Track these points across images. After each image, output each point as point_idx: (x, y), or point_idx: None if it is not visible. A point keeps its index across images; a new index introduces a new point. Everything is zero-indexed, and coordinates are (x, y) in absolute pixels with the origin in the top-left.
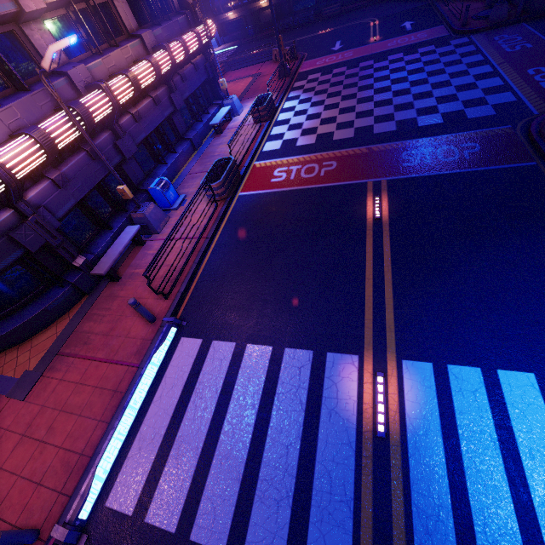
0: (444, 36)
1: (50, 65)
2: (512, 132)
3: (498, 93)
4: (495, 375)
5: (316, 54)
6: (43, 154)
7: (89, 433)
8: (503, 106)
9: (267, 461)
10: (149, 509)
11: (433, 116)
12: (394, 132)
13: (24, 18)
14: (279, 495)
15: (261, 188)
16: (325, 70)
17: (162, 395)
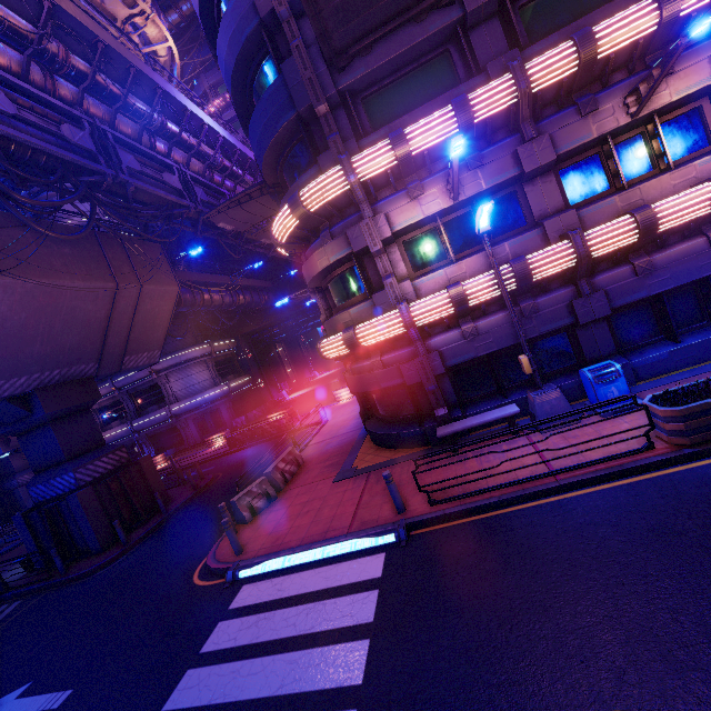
0: None
1: (479, 230)
2: None
3: None
4: None
5: None
6: (451, 307)
7: (296, 537)
8: None
9: None
10: (226, 620)
11: None
12: None
13: (525, 177)
14: None
15: None
16: None
17: (320, 573)
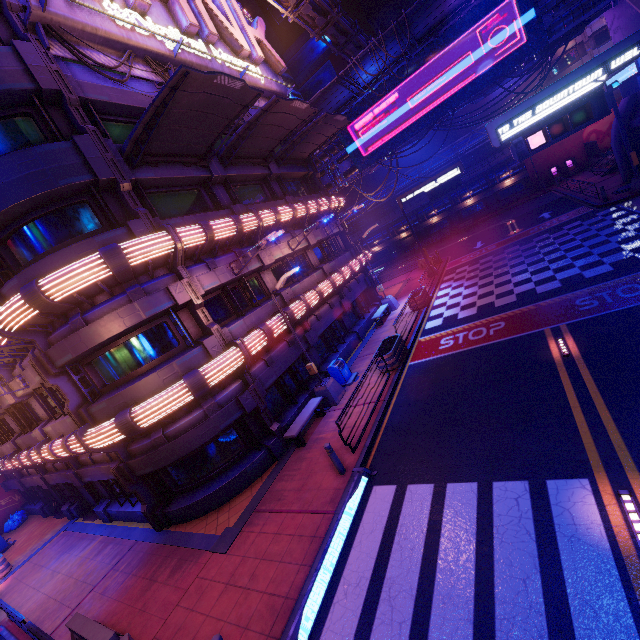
0: (588, 212)
1: (280, 286)
2: None
3: None
4: None
5: (459, 255)
6: (266, 340)
7: (292, 576)
8: None
9: (502, 598)
10: None
11: (599, 267)
12: (560, 288)
13: (263, 269)
14: (528, 635)
15: (430, 355)
16: (471, 262)
17: (361, 540)
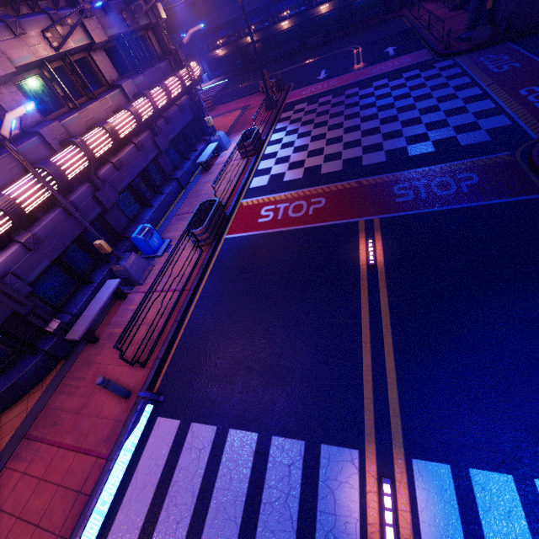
0: (428, 59)
1: (10, 133)
2: (511, 159)
3: (491, 116)
4: (532, 487)
5: (302, 84)
6: (8, 221)
7: None
8: (498, 130)
9: None
10: None
11: (423, 144)
12: (384, 163)
13: None
14: None
15: (247, 230)
16: (311, 99)
17: (131, 498)
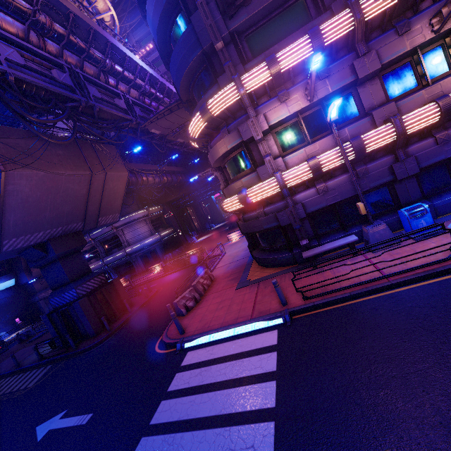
0: None
1: (330, 119)
2: None
3: None
4: None
5: None
6: (310, 173)
7: (217, 323)
8: None
9: (183, 437)
10: (180, 372)
11: None
12: None
13: (359, 82)
14: None
15: None
16: None
17: (236, 343)
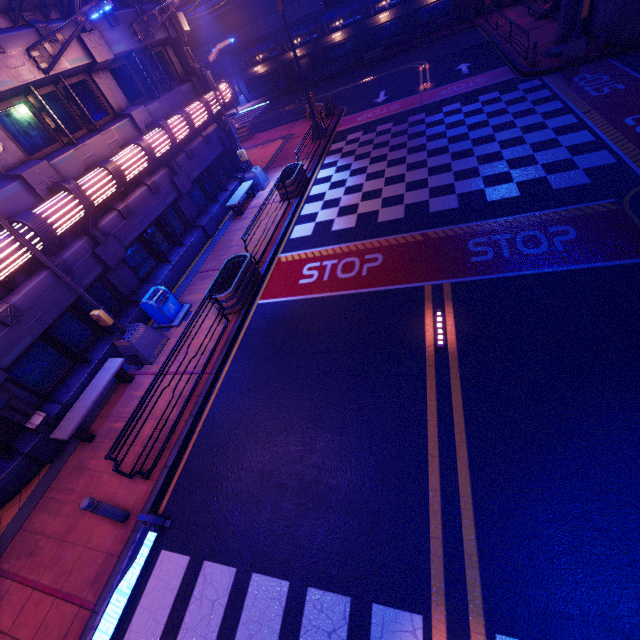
0: (510, 79)
1: None
2: (618, 209)
3: (590, 152)
4: None
5: (357, 108)
6: None
7: None
8: (599, 170)
9: None
10: None
11: (505, 186)
12: (456, 210)
13: None
14: None
15: (285, 294)
16: (368, 127)
17: None
